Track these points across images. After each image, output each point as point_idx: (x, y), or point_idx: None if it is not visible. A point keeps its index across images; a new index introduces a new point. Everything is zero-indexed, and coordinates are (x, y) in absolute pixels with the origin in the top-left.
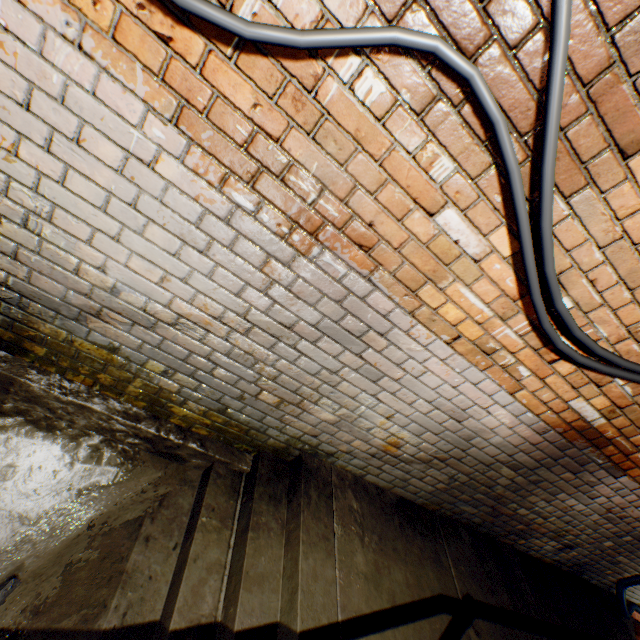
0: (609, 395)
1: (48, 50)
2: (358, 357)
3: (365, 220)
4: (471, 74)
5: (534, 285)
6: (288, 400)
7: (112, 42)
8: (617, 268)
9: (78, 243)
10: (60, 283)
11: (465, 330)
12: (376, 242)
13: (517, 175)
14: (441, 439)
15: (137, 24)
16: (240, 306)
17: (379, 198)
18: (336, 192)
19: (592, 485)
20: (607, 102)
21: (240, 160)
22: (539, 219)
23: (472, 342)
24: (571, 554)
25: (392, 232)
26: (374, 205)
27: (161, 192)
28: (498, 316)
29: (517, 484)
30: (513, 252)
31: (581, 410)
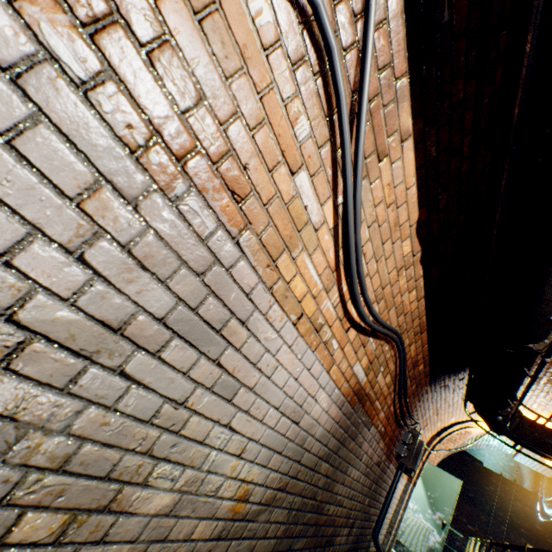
0: (368, 353)
1: None
2: (215, 365)
3: (241, 160)
4: (334, 45)
5: (353, 250)
6: (89, 506)
7: None
8: (373, 244)
9: None
10: None
11: (306, 306)
12: (249, 192)
13: (349, 148)
14: (284, 457)
15: None
16: (3, 287)
17: (256, 138)
18: (216, 110)
19: (361, 445)
20: (375, 119)
21: None
22: (355, 192)
23: (309, 319)
24: (353, 533)
25: (263, 183)
26: (251, 144)
27: None
28: (325, 288)
29: (329, 477)
30: (334, 225)
31: (358, 373)
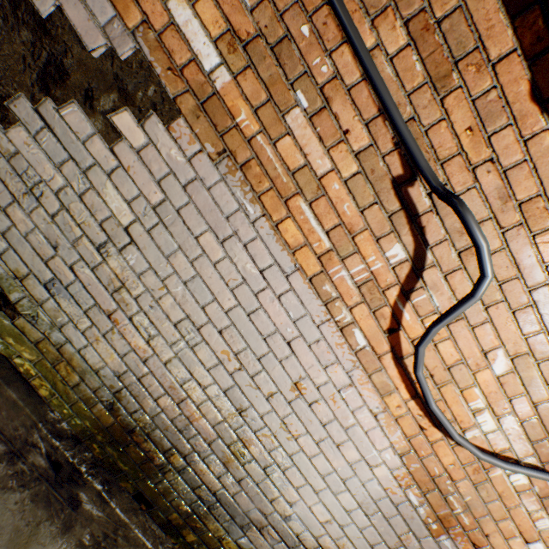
0: None
1: (357, 410)
2: None
3: (484, 531)
4: None
5: None
6: None
7: (393, 419)
8: None
9: (289, 485)
10: (253, 501)
11: None
12: (485, 544)
13: None
14: None
15: (412, 418)
16: None
17: (498, 523)
18: (473, 512)
19: None
20: None
21: (425, 480)
22: None
23: None
24: None
25: (498, 542)
26: (493, 525)
27: (366, 479)
28: None
29: None
30: None
31: None
